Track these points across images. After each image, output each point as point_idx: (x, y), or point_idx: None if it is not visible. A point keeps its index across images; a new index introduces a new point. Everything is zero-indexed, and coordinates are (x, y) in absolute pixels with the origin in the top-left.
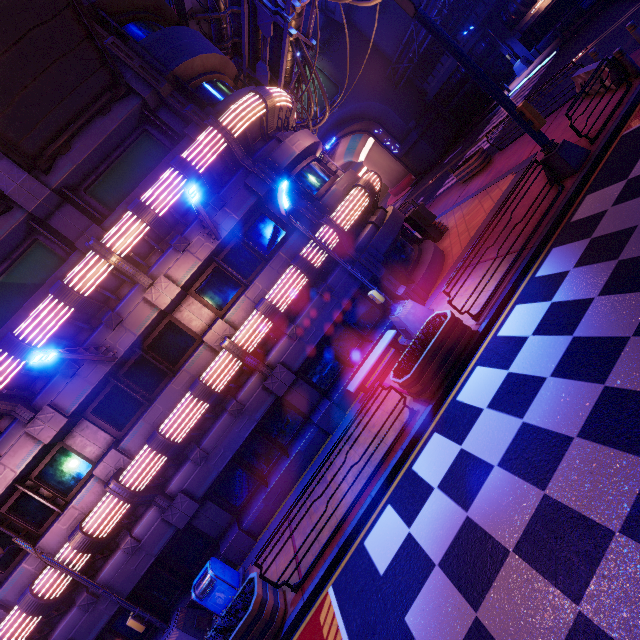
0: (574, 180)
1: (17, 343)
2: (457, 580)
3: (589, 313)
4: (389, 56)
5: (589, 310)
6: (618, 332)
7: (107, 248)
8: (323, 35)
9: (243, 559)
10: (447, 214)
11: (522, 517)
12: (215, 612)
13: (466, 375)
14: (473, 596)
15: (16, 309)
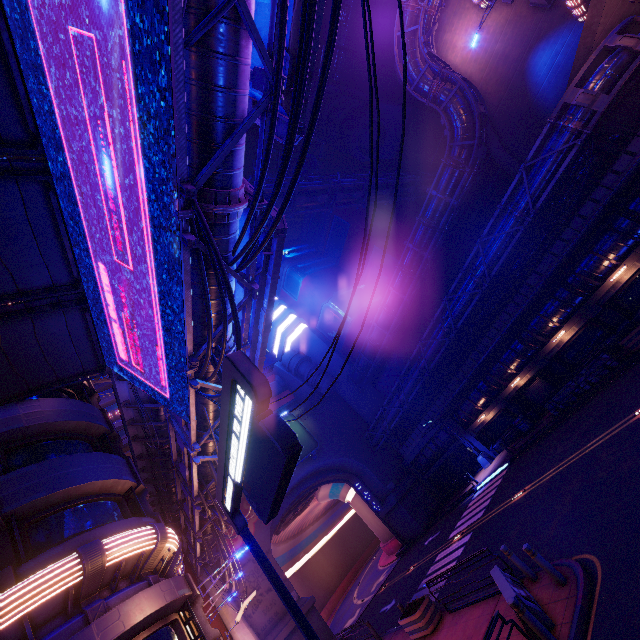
0: None
1: None
2: None
3: None
4: (368, 421)
5: None
6: None
7: None
8: (312, 400)
9: None
10: None
11: None
12: None
13: None
14: None
15: None
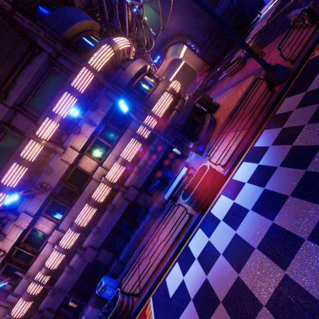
0: (280, 87)
1: (3, 187)
2: (198, 310)
3: (273, 176)
4: None
5: (274, 174)
6: (284, 191)
7: (39, 137)
8: None
9: (120, 274)
10: (220, 95)
11: (227, 285)
12: (107, 299)
13: (216, 198)
14: None
15: (2, 167)
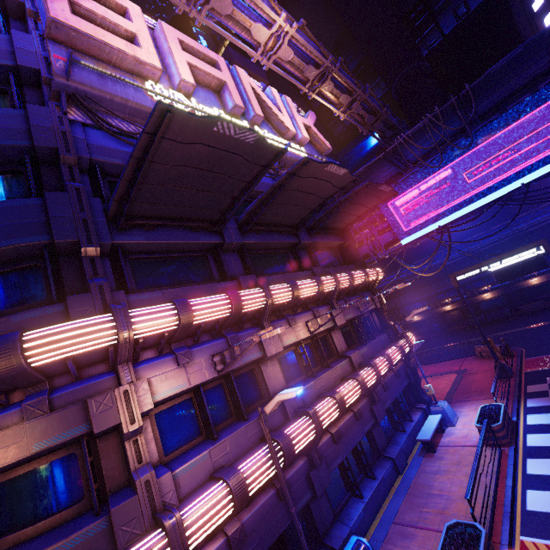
0: (514, 379)
1: (298, 288)
2: None
3: None
4: None
5: None
6: None
7: (339, 280)
8: None
9: None
10: None
11: None
12: None
13: (522, 437)
14: None
15: (264, 272)
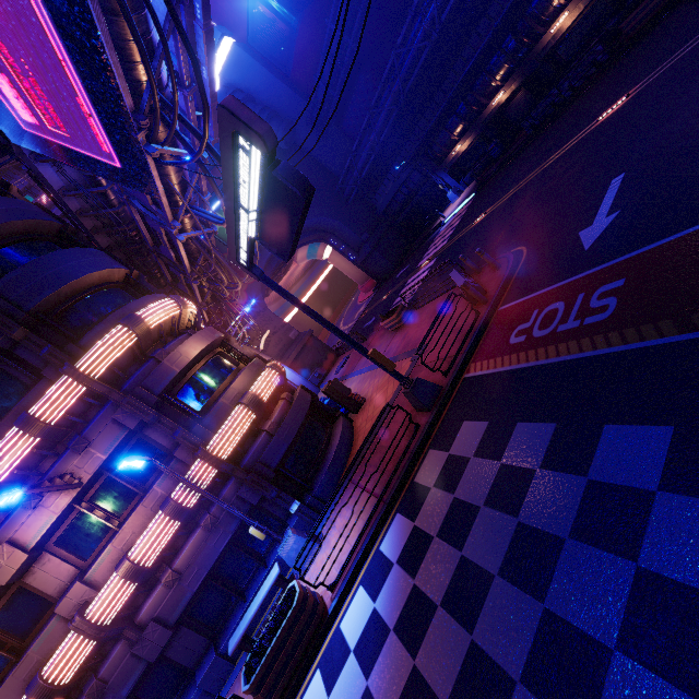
0: (426, 421)
1: None
2: None
3: (382, 654)
4: (337, 174)
5: (384, 648)
6: None
7: None
8: None
9: None
10: (372, 372)
11: None
12: None
13: (310, 676)
14: None
15: None
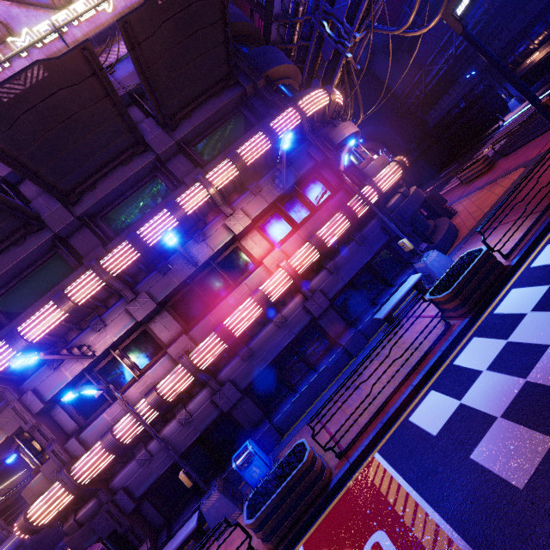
0: None
1: (139, 239)
2: (526, 422)
3: None
4: (398, 94)
5: None
6: None
7: (209, 181)
8: None
9: (270, 451)
10: (453, 204)
11: None
12: (250, 484)
13: (501, 296)
14: (547, 428)
15: (132, 222)
